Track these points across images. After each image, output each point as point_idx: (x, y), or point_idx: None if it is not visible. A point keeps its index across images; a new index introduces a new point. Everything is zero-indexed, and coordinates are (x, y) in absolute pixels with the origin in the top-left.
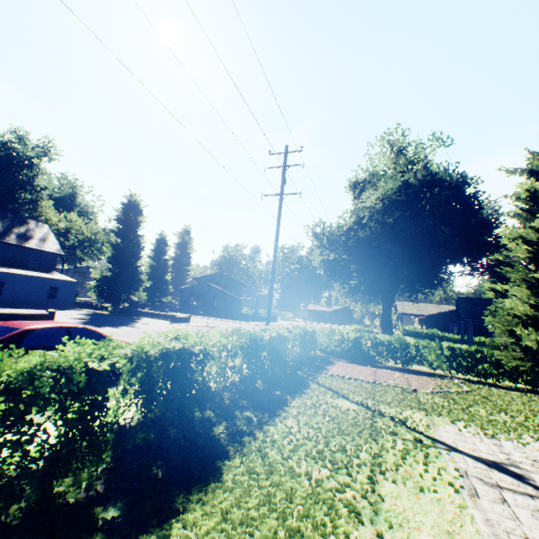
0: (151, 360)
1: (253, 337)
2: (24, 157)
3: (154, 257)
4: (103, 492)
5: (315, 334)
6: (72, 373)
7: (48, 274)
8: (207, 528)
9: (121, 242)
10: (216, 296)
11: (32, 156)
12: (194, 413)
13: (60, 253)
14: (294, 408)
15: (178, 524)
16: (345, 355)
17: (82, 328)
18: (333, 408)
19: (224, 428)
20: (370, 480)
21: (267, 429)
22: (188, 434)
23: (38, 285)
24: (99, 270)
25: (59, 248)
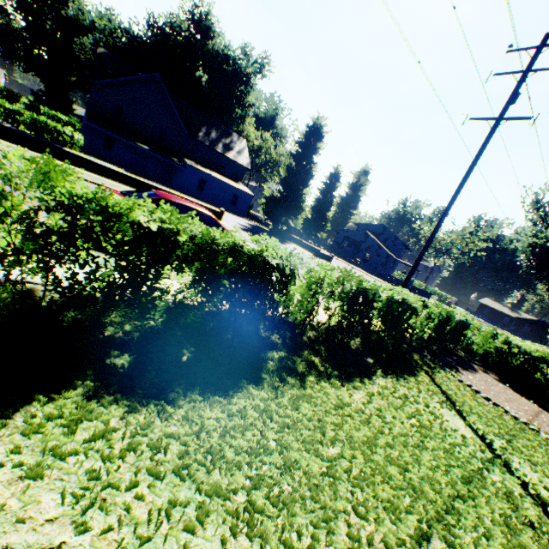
0: (215, 249)
1: (363, 286)
2: (243, 74)
3: (322, 190)
4: (134, 343)
5: (465, 327)
6: (118, 219)
7: (235, 184)
8: (172, 431)
9: (295, 166)
10: (369, 247)
11: (250, 72)
12: (256, 327)
13: (248, 167)
14: (377, 385)
15: (154, 407)
16: (500, 372)
17: (208, 216)
18: (432, 416)
19: (279, 358)
20: (417, 536)
21: (324, 386)
22: (240, 342)
23: (226, 190)
24: (271, 190)
25: (248, 162)
